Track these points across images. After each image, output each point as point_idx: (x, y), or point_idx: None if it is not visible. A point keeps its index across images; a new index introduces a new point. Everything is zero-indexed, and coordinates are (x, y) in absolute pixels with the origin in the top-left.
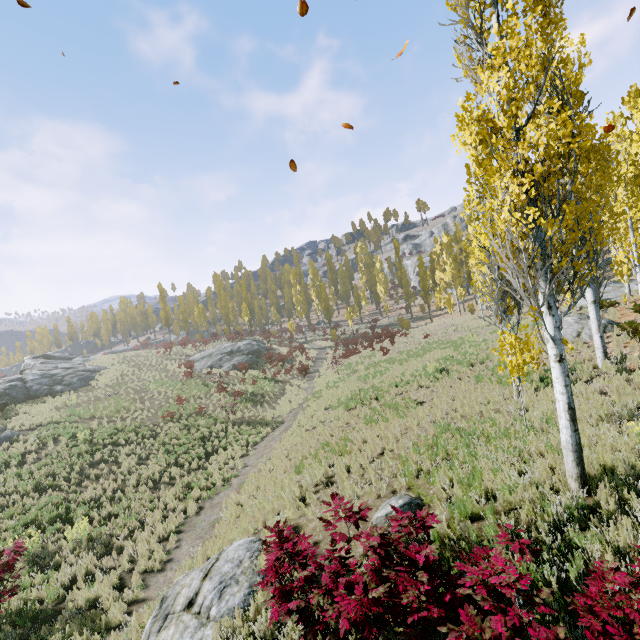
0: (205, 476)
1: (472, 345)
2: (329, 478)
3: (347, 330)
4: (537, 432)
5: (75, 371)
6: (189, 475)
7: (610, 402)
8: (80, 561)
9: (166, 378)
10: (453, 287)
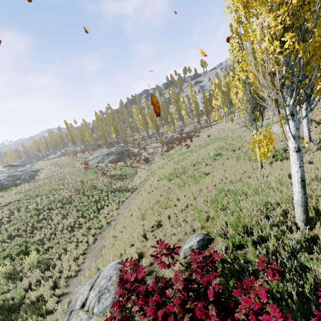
0: (97, 222)
1: (233, 139)
2: (159, 222)
3: (168, 136)
4: (274, 190)
5: (26, 172)
6: (89, 222)
7: (315, 168)
8: (33, 275)
9: (75, 171)
10: (222, 108)
